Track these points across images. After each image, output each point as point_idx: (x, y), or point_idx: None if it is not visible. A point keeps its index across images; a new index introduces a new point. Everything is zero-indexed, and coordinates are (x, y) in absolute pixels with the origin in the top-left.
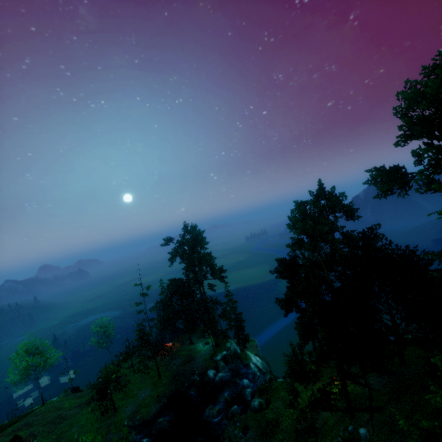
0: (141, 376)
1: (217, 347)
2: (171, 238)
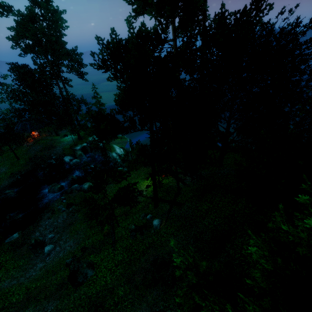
0: (2, 156)
1: (80, 140)
2: (10, 6)
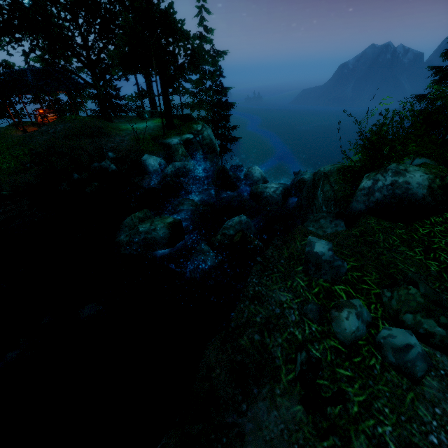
0: None
1: (171, 129)
2: None
